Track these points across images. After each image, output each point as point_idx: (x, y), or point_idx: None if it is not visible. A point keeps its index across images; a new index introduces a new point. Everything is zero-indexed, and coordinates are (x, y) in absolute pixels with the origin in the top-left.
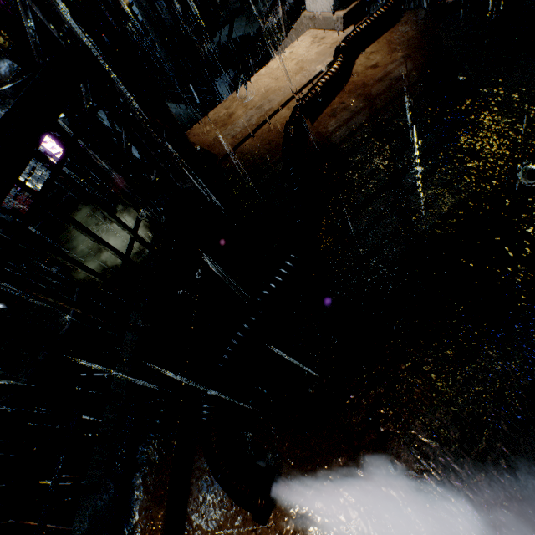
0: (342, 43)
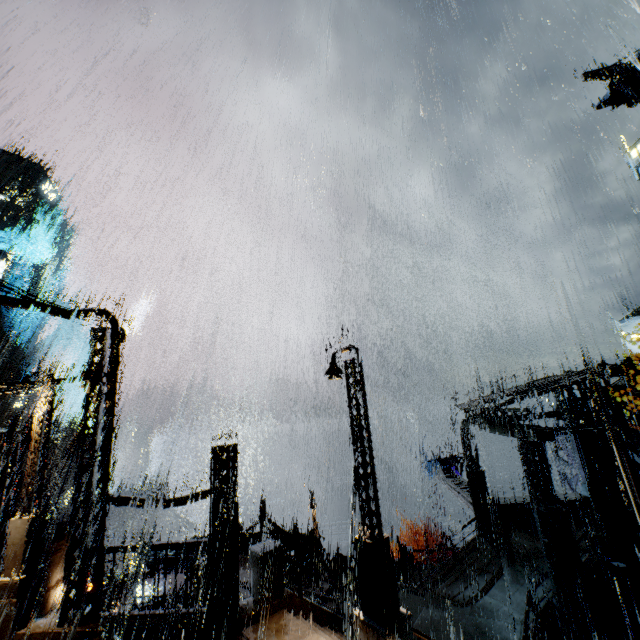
0: None
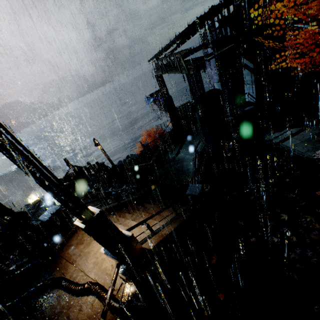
0: (86, 284)
